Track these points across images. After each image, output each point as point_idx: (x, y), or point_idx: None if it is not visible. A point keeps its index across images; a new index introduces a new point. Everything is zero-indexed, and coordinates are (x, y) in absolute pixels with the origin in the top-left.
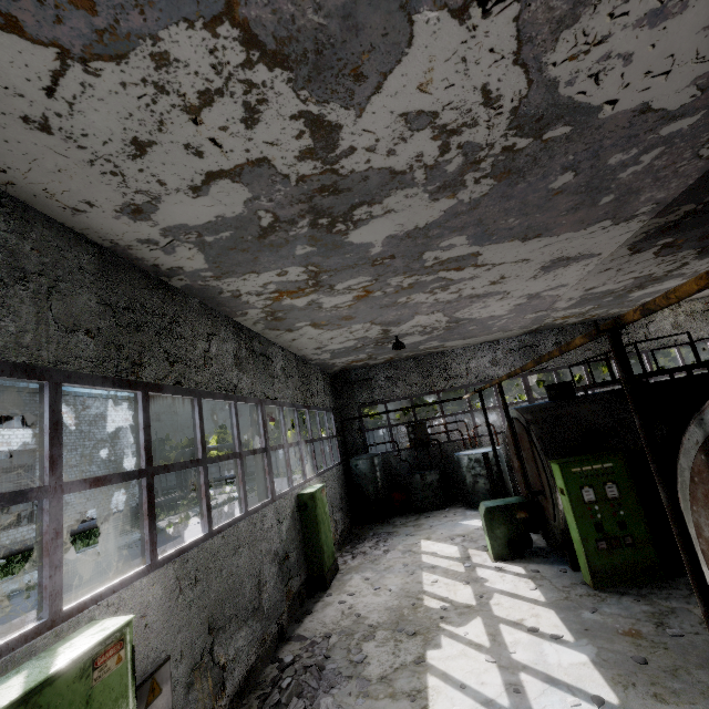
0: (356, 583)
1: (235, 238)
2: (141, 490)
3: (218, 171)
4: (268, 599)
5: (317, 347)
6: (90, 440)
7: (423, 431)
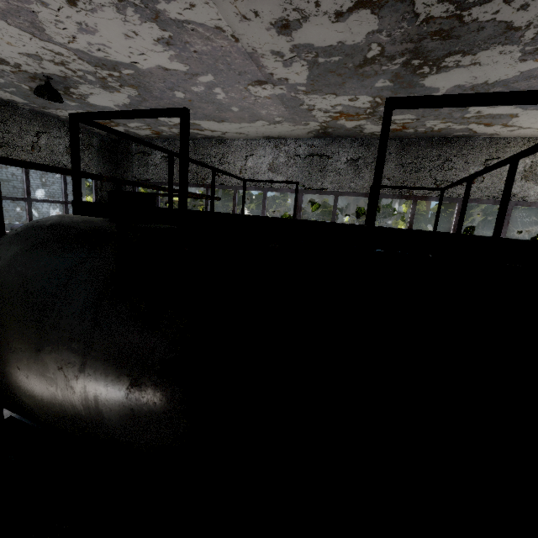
0: None
1: None
2: None
3: None
4: None
5: None
6: None
7: None
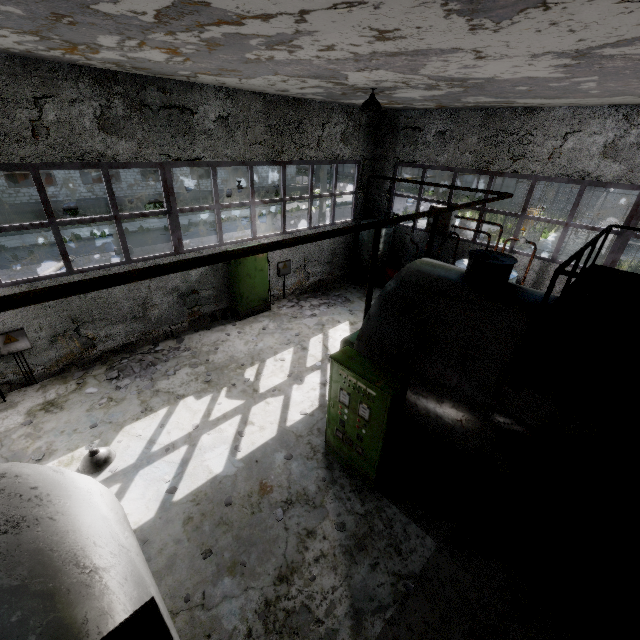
0: (256, 327)
1: None
2: None
3: None
4: (159, 314)
5: (277, 90)
6: None
7: (445, 220)
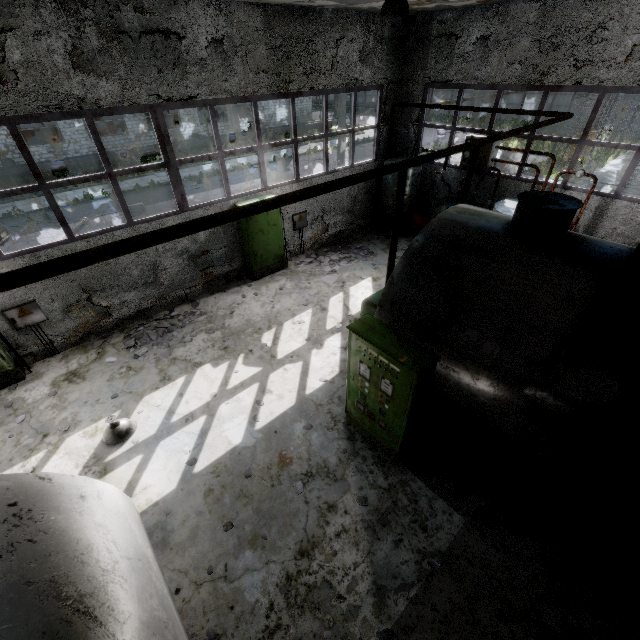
0: (272, 287)
1: None
2: None
3: None
4: (170, 278)
5: None
6: None
7: (484, 153)
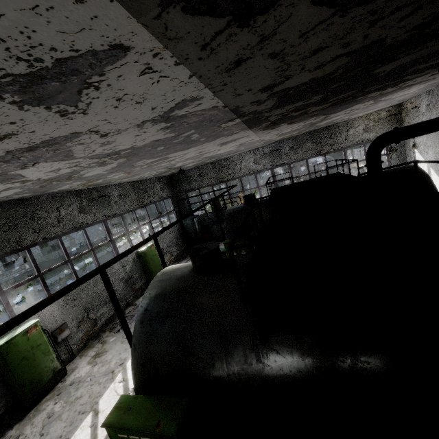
0: None
1: (32, 190)
2: (39, 280)
3: None
4: (119, 295)
5: (138, 178)
6: None
7: (218, 203)
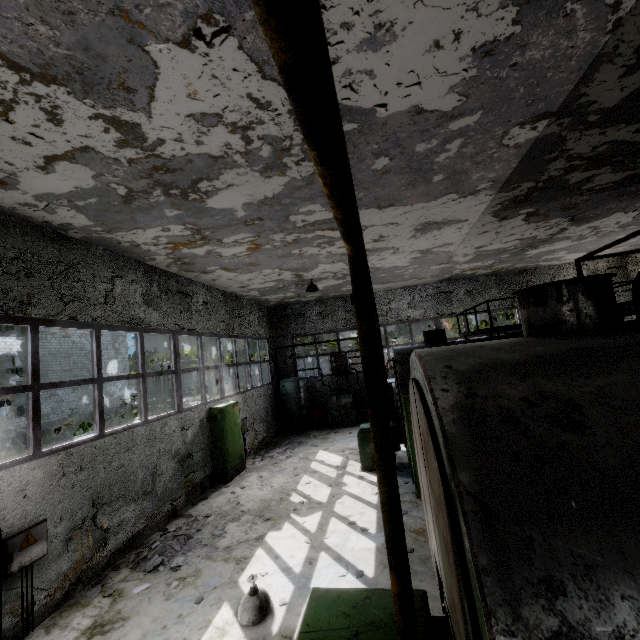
0: (251, 479)
1: (103, 203)
2: (28, 400)
3: (53, 155)
4: (163, 486)
5: (241, 286)
6: (81, 350)
7: (344, 361)
